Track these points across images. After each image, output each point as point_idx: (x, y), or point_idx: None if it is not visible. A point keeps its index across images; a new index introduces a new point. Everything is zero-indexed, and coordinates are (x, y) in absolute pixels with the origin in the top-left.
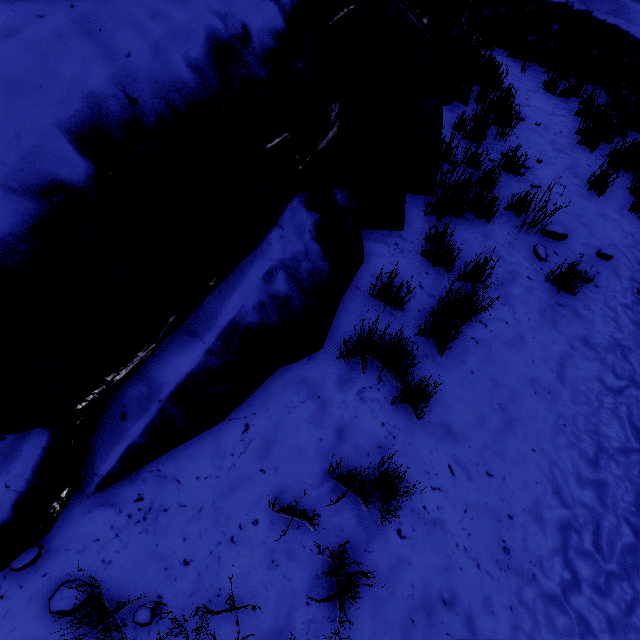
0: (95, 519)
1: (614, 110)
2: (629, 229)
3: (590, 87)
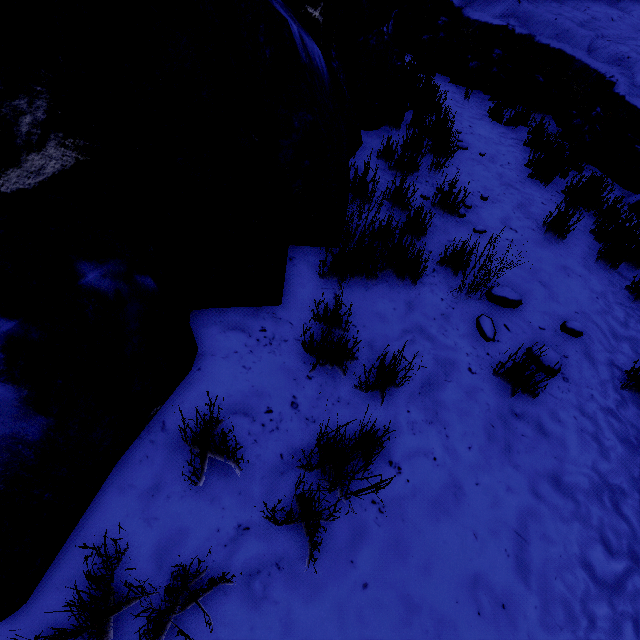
0: None
1: (566, 140)
2: (599, 287)
3: (538, 116)
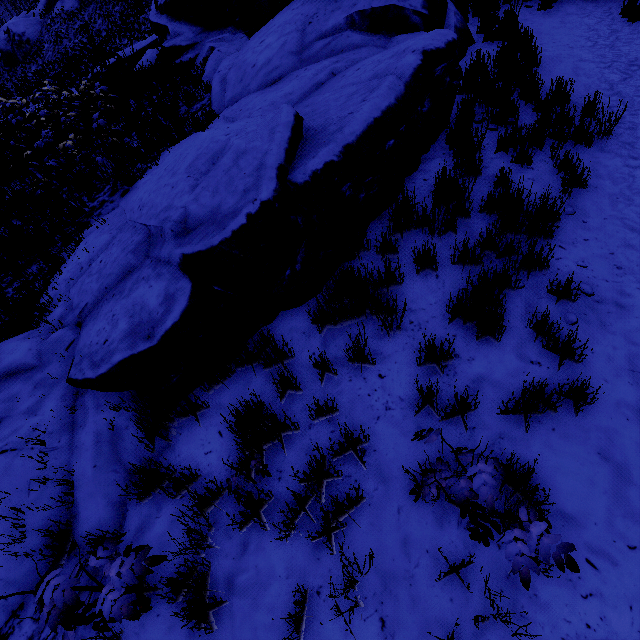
0: None
1: None
2: None
3: None
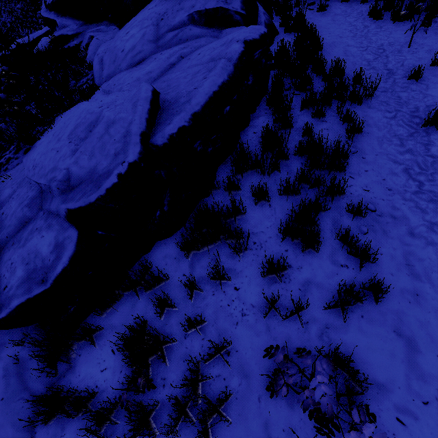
0: None
1: None
2: None
3: None
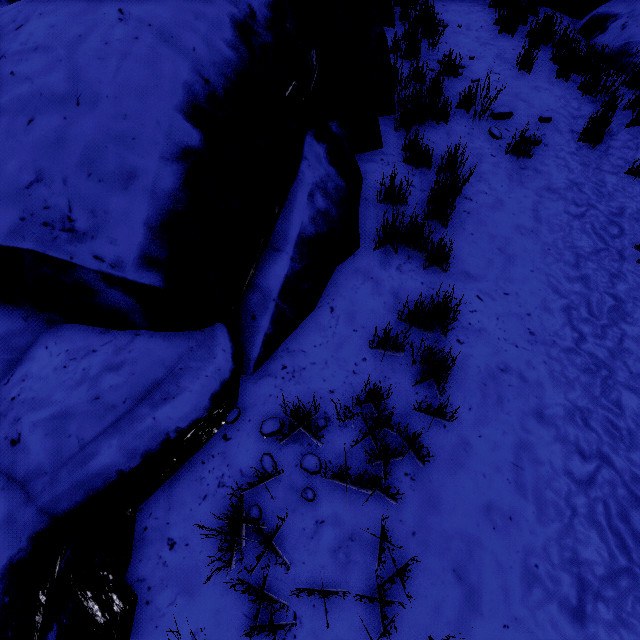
0: (262, 385)
1: None
2: (560, 93)
3: None
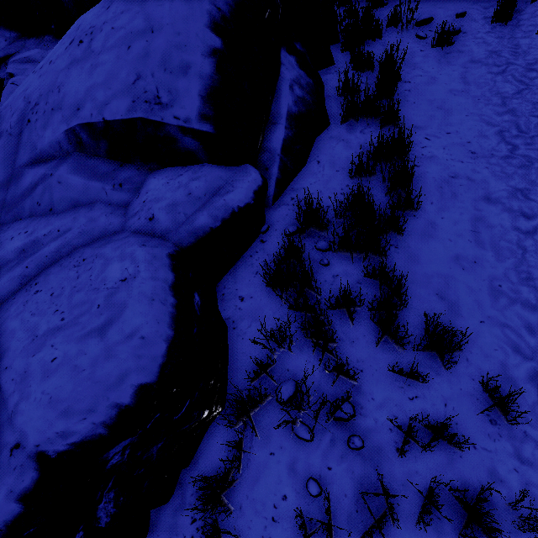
0: (280, 211)
1: None
2: None
3: None
